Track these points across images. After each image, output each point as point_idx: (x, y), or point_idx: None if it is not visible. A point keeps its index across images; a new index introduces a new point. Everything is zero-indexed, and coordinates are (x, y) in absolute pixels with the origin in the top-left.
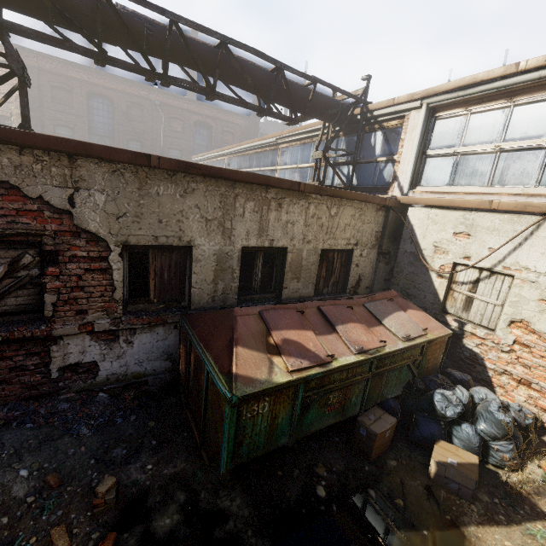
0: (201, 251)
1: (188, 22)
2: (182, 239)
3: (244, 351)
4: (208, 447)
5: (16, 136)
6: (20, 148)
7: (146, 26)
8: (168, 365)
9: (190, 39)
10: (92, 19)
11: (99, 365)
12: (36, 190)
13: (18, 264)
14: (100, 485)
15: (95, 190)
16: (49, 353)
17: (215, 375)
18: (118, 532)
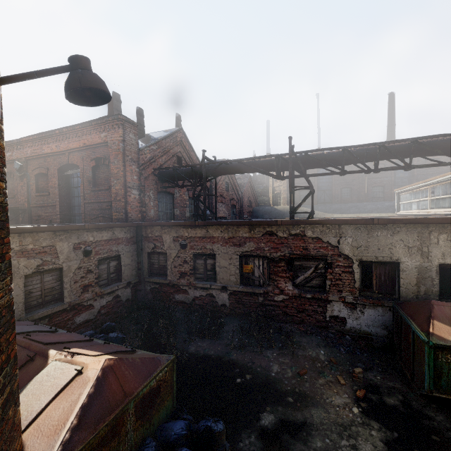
0: (405, 265)
1: (389, 142)
2: (392, 258)
3: (438, 324)
4: (416, 380)
5: (323, 221)
6: (323, 225)
7: (365, 152)
8: (385, 333)
9: (391, 146)
10: (340, 160)
11: (346, 320)
12: (326, 239)
13: (317, 267)
14: (355, 368)
15: (347, 237)
16: (326, 307)
17: (418, 331)
18: (365, 391)
